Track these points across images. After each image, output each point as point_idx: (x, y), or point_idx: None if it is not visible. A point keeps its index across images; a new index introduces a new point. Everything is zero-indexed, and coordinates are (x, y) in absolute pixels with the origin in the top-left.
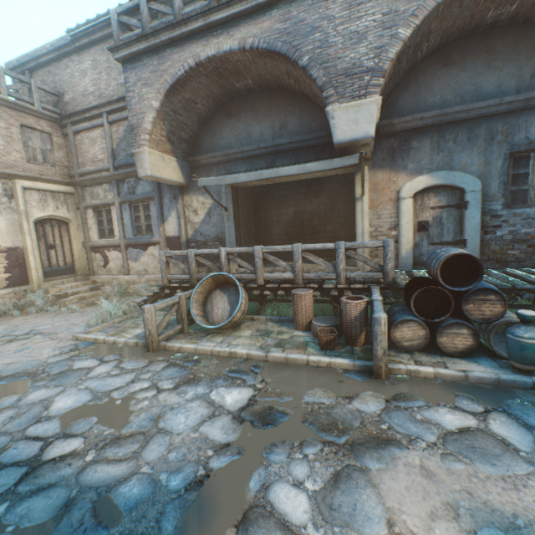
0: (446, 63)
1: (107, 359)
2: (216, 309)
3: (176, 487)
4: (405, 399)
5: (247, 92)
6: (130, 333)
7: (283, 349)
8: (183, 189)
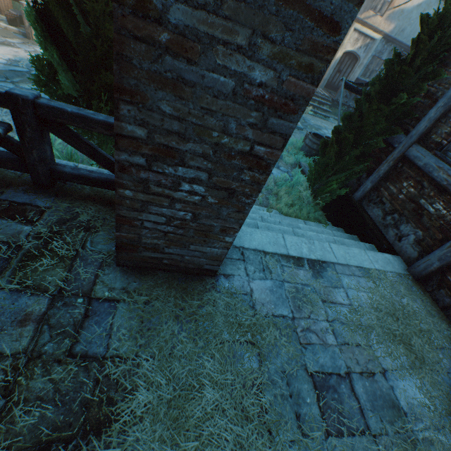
0: None
1: None
2: None
3: None
4: (33, 45)
5: None
6: None
7: None
8: None
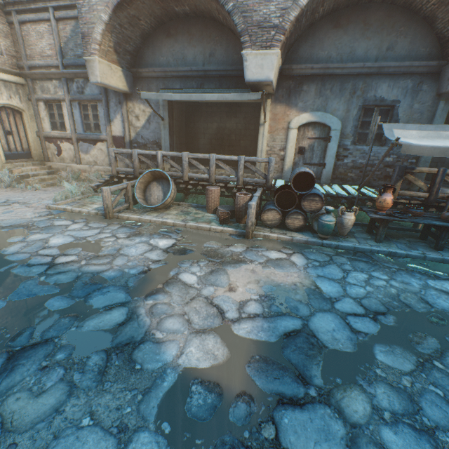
0: (336, 25)
1: (77, 221)
2: (153, 195)
3: (134, 273)
4: (257, 247)
5: (185, 16)
6: (90, 207)
7: (197, 222)
8: (127, 96)
